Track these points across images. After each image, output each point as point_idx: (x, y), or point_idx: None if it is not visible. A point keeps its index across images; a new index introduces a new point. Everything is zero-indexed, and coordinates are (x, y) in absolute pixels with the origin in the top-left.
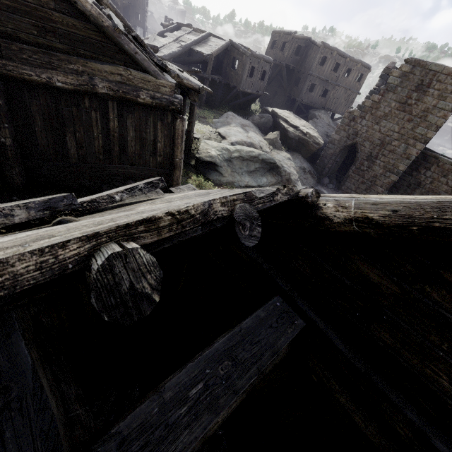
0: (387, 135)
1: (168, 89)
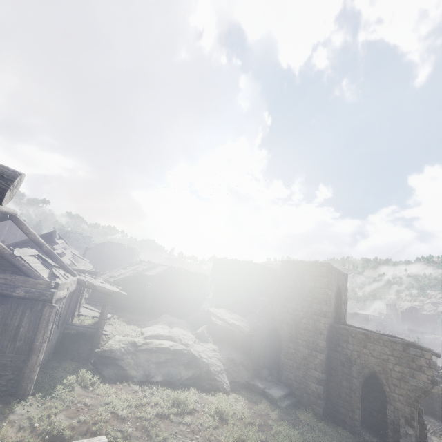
0: (295, 314)
1: (44, 285)
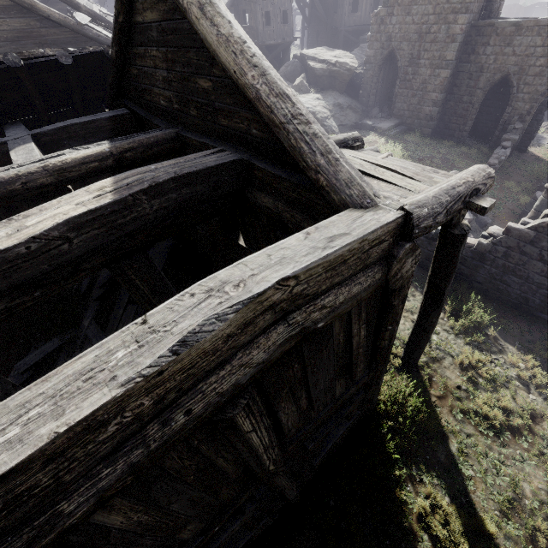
0: (422, 23)
1: None
